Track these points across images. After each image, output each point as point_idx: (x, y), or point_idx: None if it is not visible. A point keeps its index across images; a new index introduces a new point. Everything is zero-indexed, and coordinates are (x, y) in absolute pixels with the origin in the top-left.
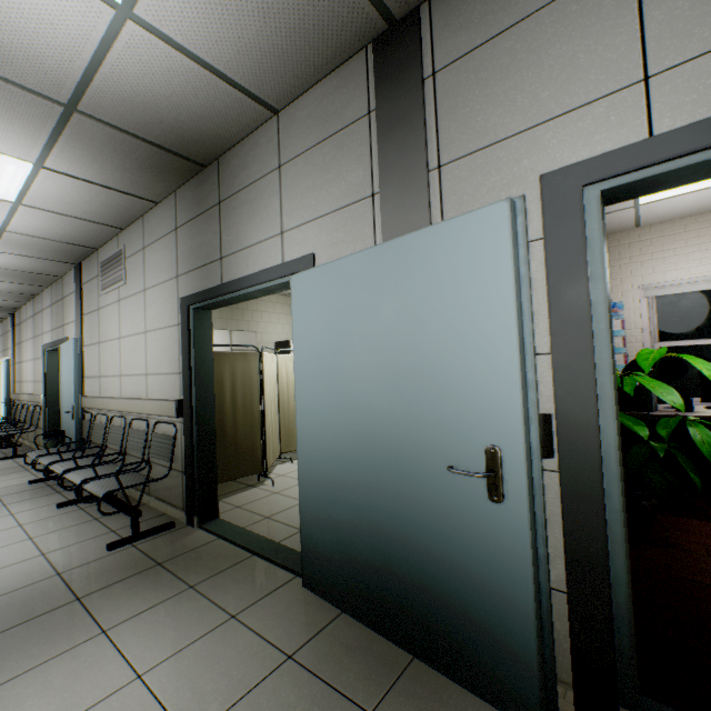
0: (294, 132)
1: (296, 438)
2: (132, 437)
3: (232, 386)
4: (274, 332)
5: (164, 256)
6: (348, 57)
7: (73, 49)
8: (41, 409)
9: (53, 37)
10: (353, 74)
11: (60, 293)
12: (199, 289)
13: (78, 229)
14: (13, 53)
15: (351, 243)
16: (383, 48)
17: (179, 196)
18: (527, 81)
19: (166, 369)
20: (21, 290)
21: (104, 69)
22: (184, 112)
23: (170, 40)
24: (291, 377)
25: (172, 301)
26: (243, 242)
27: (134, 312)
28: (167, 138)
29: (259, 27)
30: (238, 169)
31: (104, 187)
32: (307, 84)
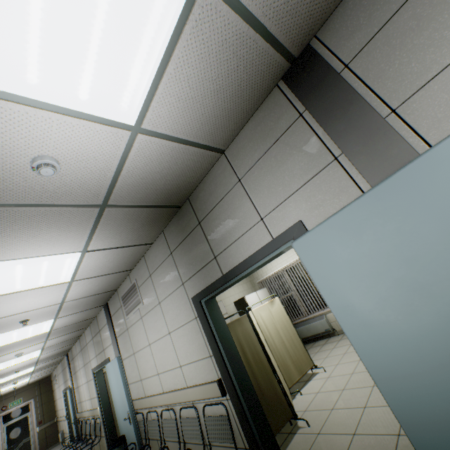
0: (242, 156)
1: (292, 370)
2: (186, 426)
3: (241, 348)
4: (230, 295)
5: (167, 274)
6: (266, 96)
7: (106, 167)
8: (100, 420)
9: (95, 165)
10: (274, 103)
11: (96, 328)
12: (204, 285)
13: (106, 281)
14: (72, 187)
15: (334, 198)
16: (292, 77)
17: (166, 232)
18: (445, 21)
19: (196, 356)
20: (72, 336)
21: (123, 172)
22: (169, 177)
23: (161, 135)
24: (267, 322)
25: (184, 302)
26: (230, 239)
27: (156, 321)
28: (158, 199)
29: (214, 102)
30: (206, 197)
31: (121, 247)
32: (241, 125)
